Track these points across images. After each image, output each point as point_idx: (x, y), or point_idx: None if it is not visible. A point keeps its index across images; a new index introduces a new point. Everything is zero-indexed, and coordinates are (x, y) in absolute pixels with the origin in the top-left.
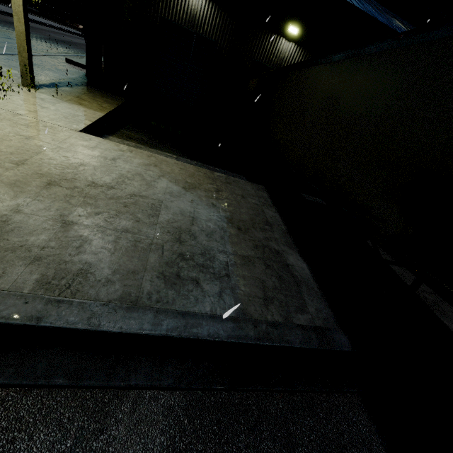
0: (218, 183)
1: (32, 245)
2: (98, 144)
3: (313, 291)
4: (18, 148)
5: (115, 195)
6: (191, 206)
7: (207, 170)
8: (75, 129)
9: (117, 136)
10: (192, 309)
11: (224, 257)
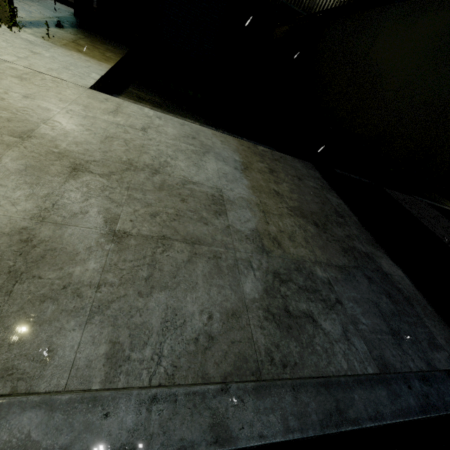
0: (267, 161)
1: (81, 283)
2: (118, 107)
3: (429, 312)
4: (17, 112)
5: (163, 183)
6: (254, 195)
7: (248, 143)
8: (83, 85)
9: (127, 97)
10: (329, 371)
11: (321, 271)
